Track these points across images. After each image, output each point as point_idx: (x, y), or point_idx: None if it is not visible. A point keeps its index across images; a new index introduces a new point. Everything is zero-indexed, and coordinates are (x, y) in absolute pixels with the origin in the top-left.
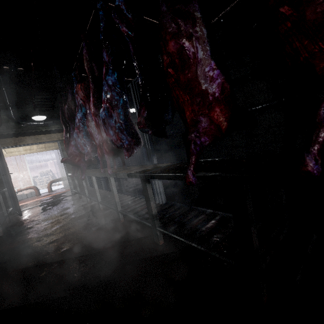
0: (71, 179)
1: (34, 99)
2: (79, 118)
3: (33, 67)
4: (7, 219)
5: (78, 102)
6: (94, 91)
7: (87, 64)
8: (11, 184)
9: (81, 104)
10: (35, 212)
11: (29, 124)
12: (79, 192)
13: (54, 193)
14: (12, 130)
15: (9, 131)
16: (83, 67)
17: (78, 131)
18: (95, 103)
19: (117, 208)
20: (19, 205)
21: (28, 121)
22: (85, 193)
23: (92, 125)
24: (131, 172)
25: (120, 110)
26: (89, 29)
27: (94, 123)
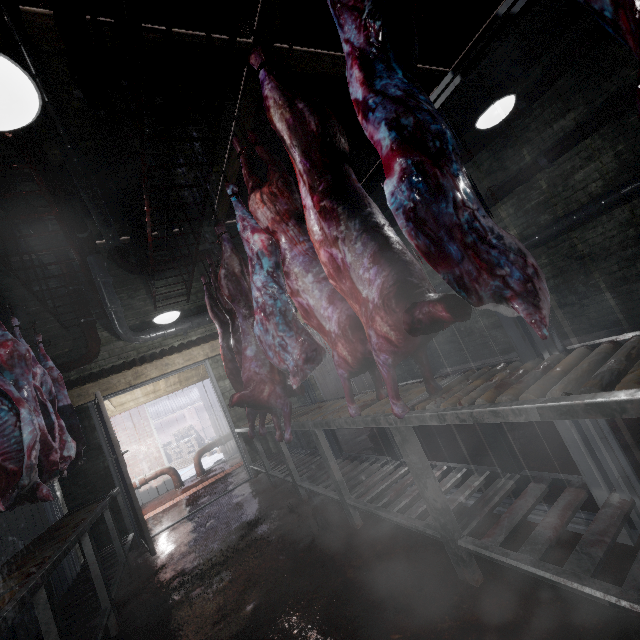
0: (243, 441)
1: (153, 282)
2: (259, 284)
3: (146, 202)
4: (125, 570)
5: (251, 249)
6: (313, 175)
7: (282, 109)
8: (126, 478)
9: (258, 250)
10: (183, 541)
11: (149, 338)
12: (269, 471)
13: (209, 476)
14: (119, 358)
15: (114, 360)
16: (255, 157)
17: (264, 317)
18: (323, 206)
19: (446, 532)
20: (147, 519)
21: (146, 333)
22: (292, 474)
23: (307, 284)
24: (529, 395)
25: (453, 165)
26: (240, 115)
27: (312, 278)
